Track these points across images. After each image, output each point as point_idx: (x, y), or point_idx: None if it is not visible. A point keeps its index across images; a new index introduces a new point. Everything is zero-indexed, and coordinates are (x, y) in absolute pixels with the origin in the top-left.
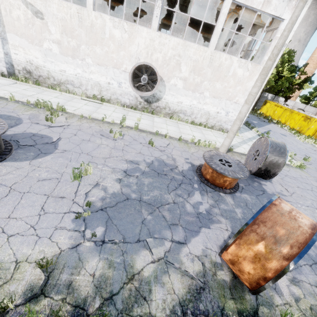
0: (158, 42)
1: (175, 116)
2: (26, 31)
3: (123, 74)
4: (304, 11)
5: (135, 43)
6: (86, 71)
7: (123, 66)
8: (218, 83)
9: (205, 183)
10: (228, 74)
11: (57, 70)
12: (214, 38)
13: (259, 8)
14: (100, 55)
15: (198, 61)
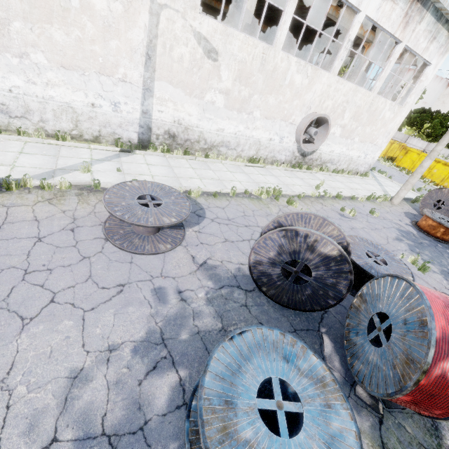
0: (333, 88)
1: (323, 166)
2: (187, 78)
3: (289, 127)
4: (445, 57)
5: (313, 90)
6: (249, 127)
7: (292, 117)
8: (369, 127)
9: (439, 241)
10: (378, 117)
11: (214, 129)
12: (380, 82)
13: (420, 53)
14: (271, 106)
15: (360, 106)
